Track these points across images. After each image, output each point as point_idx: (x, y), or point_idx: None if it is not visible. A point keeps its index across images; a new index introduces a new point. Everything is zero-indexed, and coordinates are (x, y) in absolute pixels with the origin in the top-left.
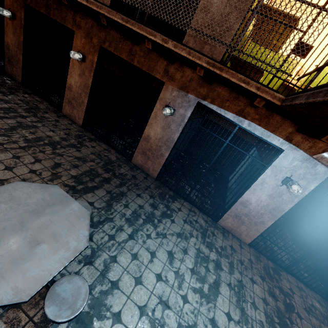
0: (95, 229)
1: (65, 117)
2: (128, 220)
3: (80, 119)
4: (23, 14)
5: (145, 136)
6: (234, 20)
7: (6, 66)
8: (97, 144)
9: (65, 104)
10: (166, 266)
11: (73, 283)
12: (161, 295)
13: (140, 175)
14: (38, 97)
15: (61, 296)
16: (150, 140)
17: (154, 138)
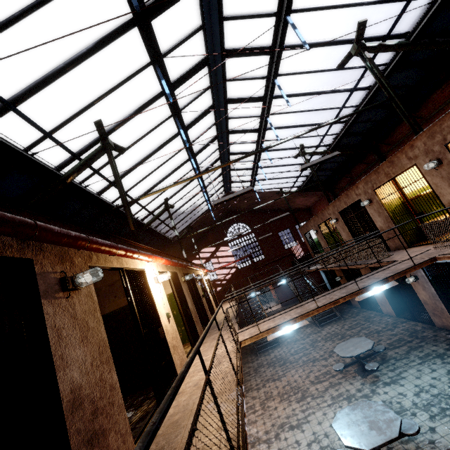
0: (396, 361)
1: (386, 315)
2: (420, 357)
3: (392, 312)
4: (342, 274)
5: (422, 301)
6: (392, 226)
7: (351, 302)
8: (406, 323)
9: (381, 307)
10: (442, 375)
11: (373, 363)
12: (431, 383)
13: (442, 333)
14: (370, 310)
15: (369, 366)
16: (427, 302)
17: (427, 299)
